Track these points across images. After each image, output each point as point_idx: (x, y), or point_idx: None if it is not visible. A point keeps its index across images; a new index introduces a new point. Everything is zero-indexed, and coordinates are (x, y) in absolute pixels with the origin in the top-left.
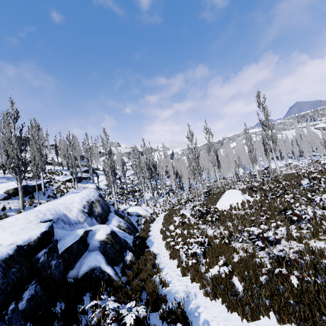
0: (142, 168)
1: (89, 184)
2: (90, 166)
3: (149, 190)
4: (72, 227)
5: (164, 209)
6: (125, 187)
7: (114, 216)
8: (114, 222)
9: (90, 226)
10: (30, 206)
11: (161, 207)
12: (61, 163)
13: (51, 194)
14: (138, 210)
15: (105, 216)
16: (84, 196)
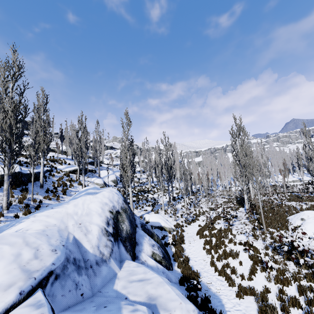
0: (151, 166)
1: (95, 178)
2: (98, 158)
3: (159, 192)
4: (90, 277)
5: (186, 220)
6: (132, 185)
7: (143, 235)
8: (146, 248)
9: (119, 264)
10: (19, 204)
11: (182, 217)
12: (64, 151)
13: (51, 187)
14: (160, 220)
15: (134, 237)
16: (106, 201)
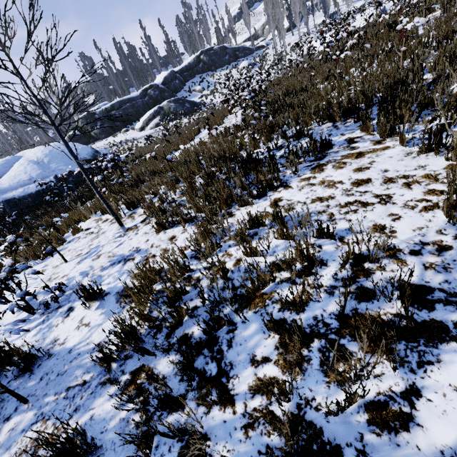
0: None
1: None
2: None
3: None
4: None
5: None
6: None
7: None
8: None
9: None
10: None
11: None
12: None
13: None
14: None
15: None
16: None
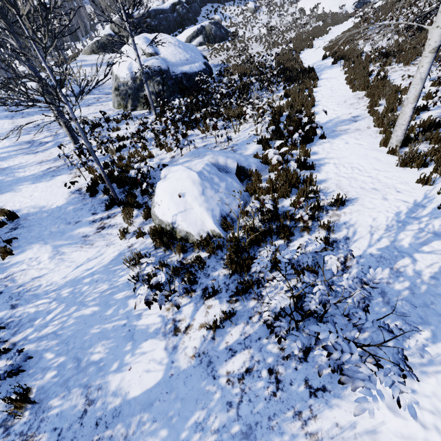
0: None
1: None
2: None
3: None
4: None
5: None
6: None
7: None
8: None
9: None
10: None
11: None
12: None
13: None
14: None
15: None
16: None
